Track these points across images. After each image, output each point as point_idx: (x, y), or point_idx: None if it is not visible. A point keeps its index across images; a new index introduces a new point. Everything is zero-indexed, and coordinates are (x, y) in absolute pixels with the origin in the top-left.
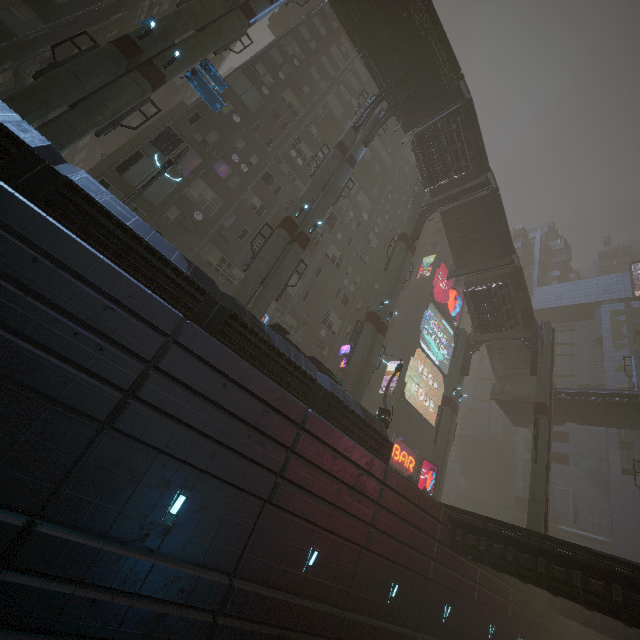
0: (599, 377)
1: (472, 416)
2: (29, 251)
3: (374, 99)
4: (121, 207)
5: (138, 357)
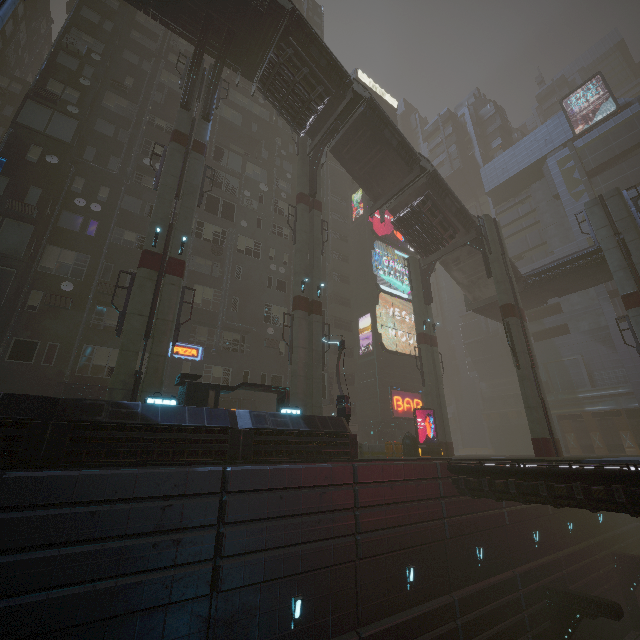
0: (570, 234)
1: (469, 322)
2: None
3: (191, 61)
4: None
5: None
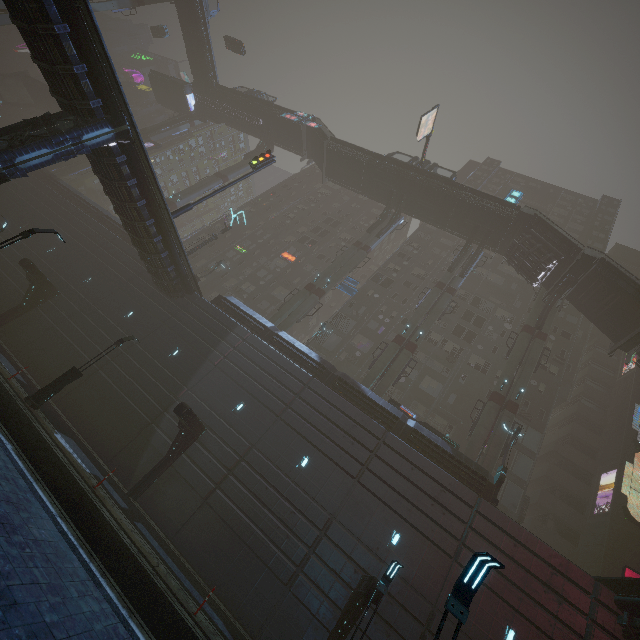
0: None
1: None
2: (262, 356)
3: (462, 249)
4: (294, 340)
5: (292, 392)
